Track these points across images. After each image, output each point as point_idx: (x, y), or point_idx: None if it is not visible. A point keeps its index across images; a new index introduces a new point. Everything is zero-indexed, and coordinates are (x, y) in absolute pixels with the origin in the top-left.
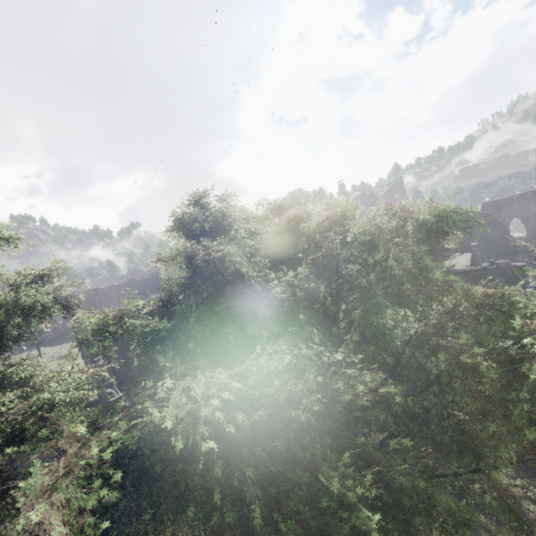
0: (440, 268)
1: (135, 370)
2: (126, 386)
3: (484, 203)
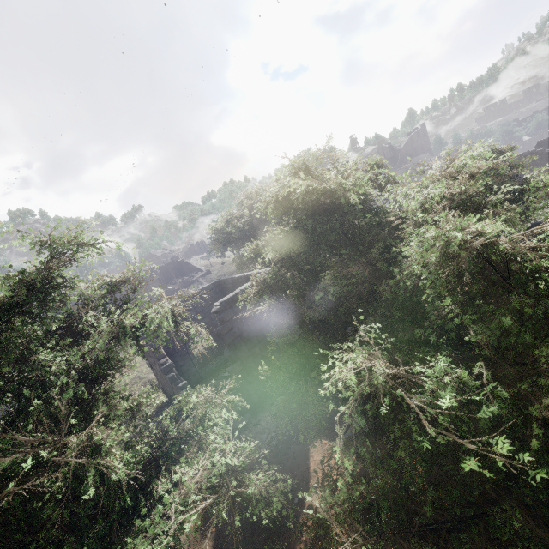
0: (527, 221)
1: (198, 365)
2: (193, 383)
3: (539, 142)
